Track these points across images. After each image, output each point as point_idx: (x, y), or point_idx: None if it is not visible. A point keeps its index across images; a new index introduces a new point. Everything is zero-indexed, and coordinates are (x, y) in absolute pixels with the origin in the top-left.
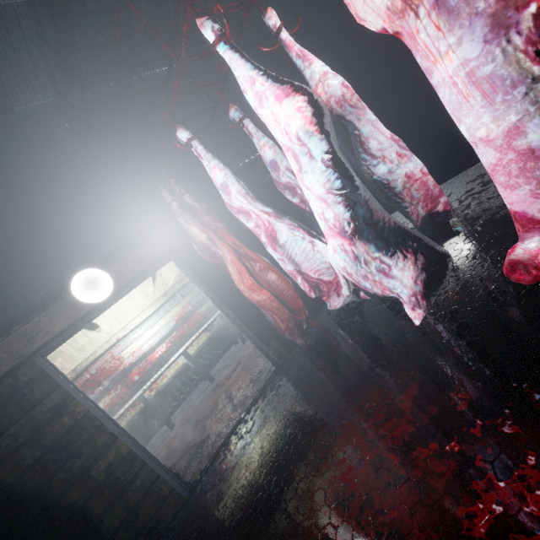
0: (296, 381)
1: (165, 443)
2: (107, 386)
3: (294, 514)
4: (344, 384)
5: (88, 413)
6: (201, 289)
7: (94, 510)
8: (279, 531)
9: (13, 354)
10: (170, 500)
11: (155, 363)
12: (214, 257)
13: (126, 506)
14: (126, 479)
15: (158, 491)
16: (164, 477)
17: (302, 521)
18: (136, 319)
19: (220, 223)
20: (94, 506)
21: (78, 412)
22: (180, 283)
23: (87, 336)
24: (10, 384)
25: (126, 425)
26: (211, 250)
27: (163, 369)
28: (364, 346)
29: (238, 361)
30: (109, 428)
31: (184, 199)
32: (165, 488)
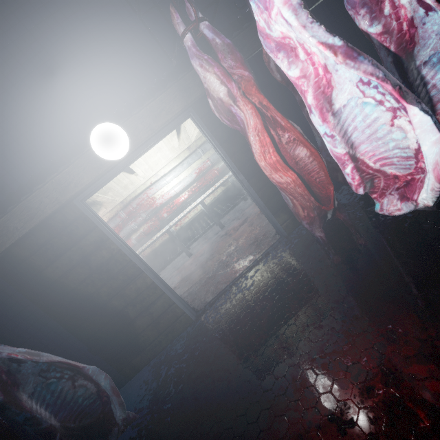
0: (300, 259)
1: (184, 266)
2: (145, 217)
3: (281, 395)
4: (359, 286)
5: (120, 251)
6: (217, 153)
7: (130, 315)
8: (264, 401)
9: (52, 200)
10: (181, 319)
11: (179, 206)
12: (233, 121)
13: (151, 316)
14: (151, 300)
15: (173, 312)
16: (177, 304)
17: (288, 408)
18: (165, 168)
19: (246, 70)
20: (129, 312)
21: (113, 248)
22: (201, 138)
23: (128, 178)
24: (61, 220)
25: (159, 246)
26: (230, 110)
27: (184, 212)
28: (397, 249)
29: (245, 217)
30: (136, 264)
31: (201, 30)
32: (179, 311)
